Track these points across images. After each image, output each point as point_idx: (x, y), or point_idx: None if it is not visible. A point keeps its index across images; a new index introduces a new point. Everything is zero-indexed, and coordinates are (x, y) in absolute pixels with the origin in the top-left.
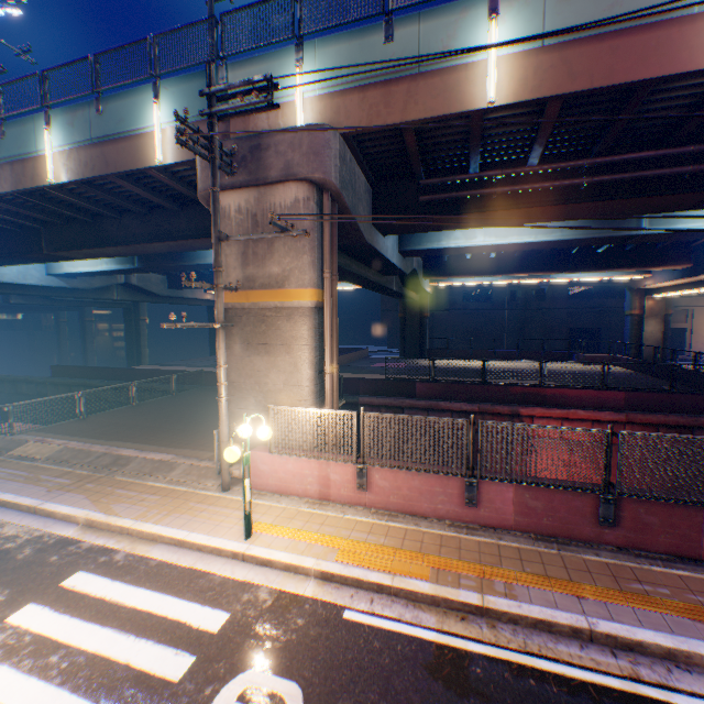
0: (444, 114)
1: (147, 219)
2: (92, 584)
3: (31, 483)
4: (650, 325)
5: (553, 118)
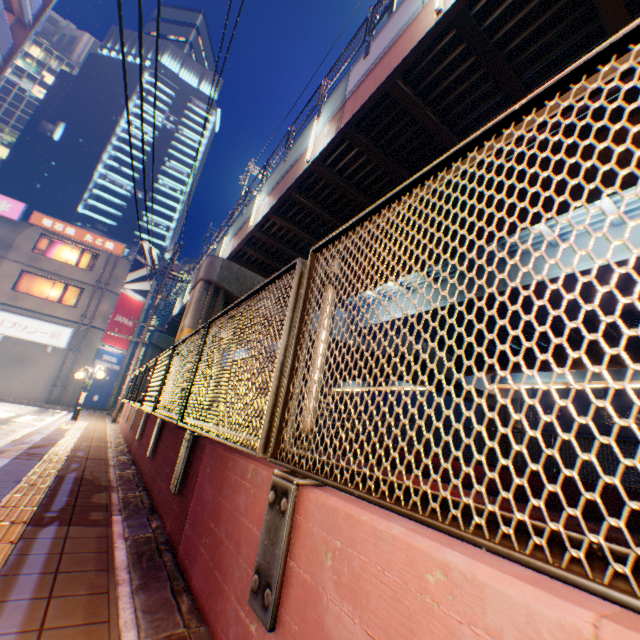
0: (244, 238)
1: None
2: (31, 416)
3: (90, 413)
4: None
5: (285, 224)
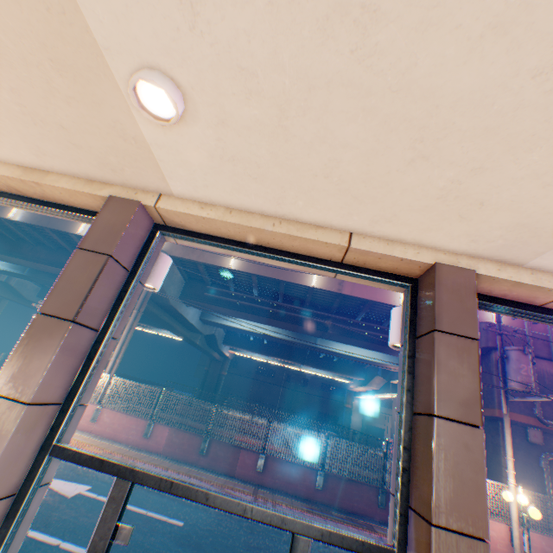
0: (214, 263)
1: (54, 251)
2: None
3: None
4: (355, 415)
5: (256, 279)
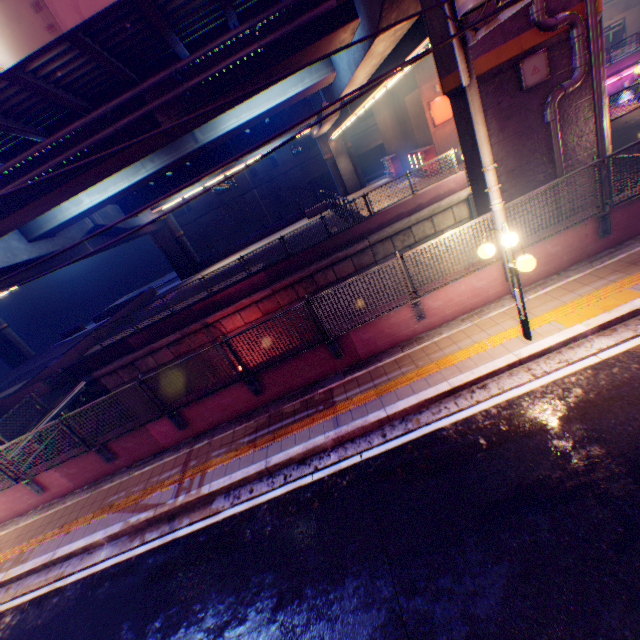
0: None
1: None
2: None
3: None
4: (342, 162)
5: None
